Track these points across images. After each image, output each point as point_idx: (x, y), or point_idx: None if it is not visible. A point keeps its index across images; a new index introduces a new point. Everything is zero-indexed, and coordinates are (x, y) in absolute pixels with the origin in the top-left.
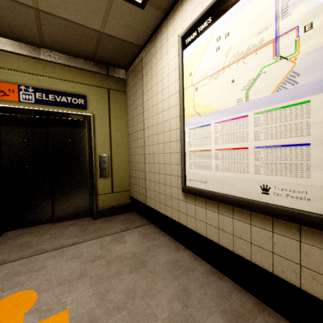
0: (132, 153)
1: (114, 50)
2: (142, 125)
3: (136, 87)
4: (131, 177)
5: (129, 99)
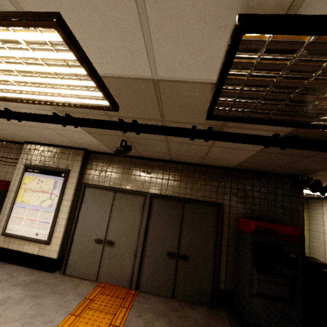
0: (313, 241)
1: (306, 196)
2: (322, 231)
3: (316, 211)
4: (311, 253)
5: (310, 213)
